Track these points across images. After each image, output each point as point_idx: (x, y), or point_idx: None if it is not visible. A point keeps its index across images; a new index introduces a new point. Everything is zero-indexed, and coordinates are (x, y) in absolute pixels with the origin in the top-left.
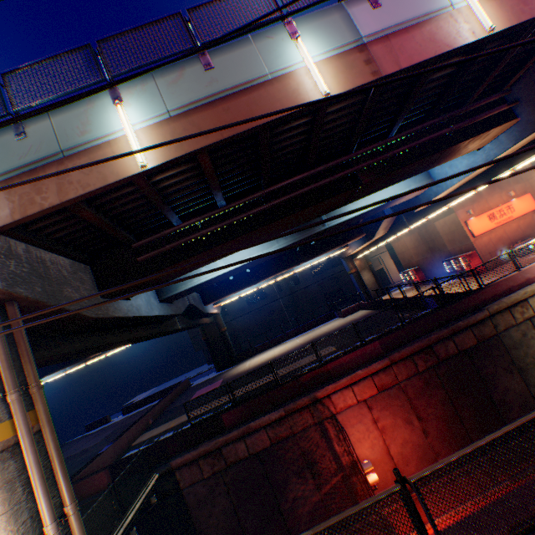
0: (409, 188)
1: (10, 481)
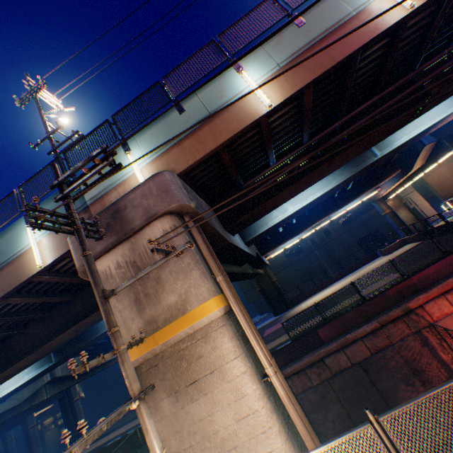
0: None
1: (236, 334)
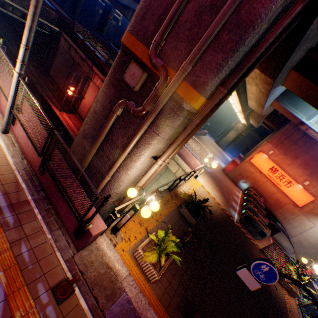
0: None
1: None
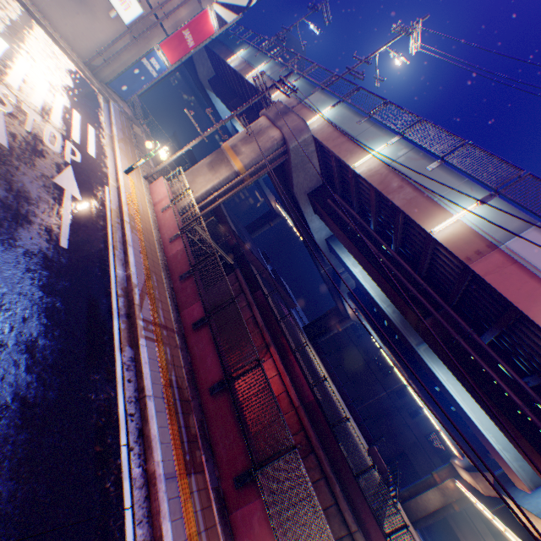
0: (502, 449)
1: (228, 179)
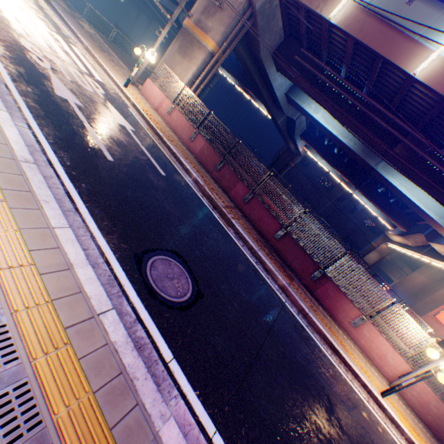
0: (439, 218)
1: (205, 62)
